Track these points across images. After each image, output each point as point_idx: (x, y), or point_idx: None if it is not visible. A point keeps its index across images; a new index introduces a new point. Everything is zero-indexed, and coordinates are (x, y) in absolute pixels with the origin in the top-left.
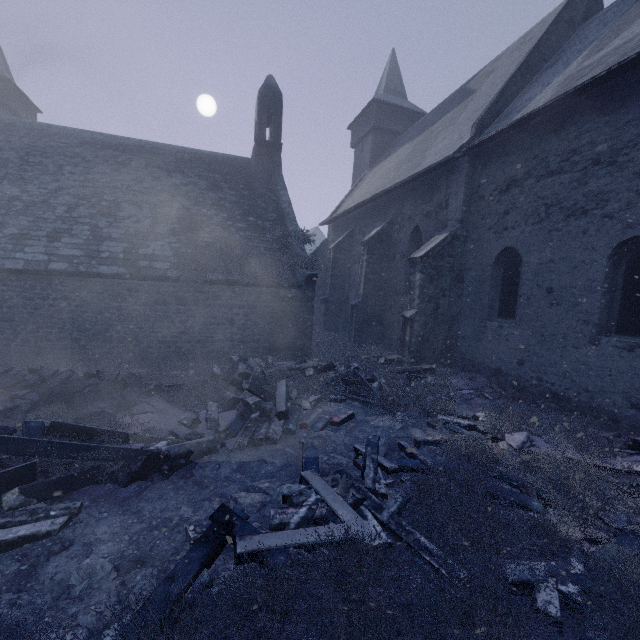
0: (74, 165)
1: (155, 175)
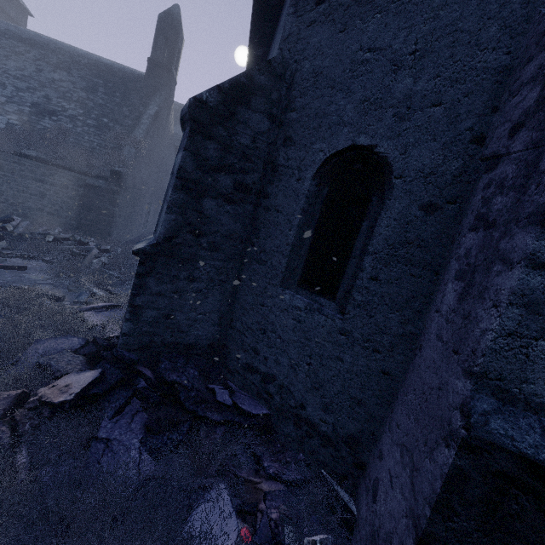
0: None
1: (40, 68)
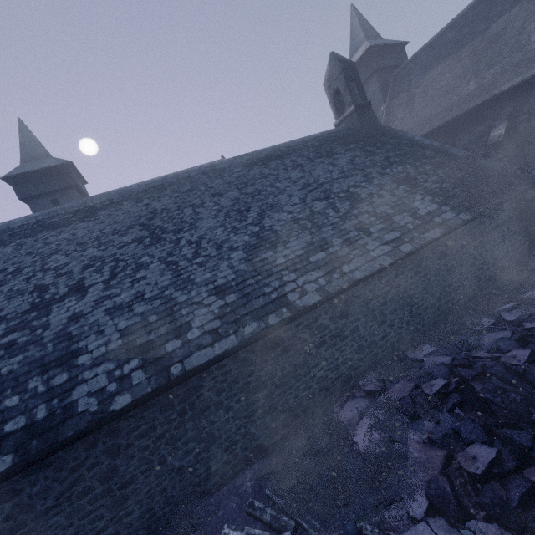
0: (277, 181)
1: (327, 163)
